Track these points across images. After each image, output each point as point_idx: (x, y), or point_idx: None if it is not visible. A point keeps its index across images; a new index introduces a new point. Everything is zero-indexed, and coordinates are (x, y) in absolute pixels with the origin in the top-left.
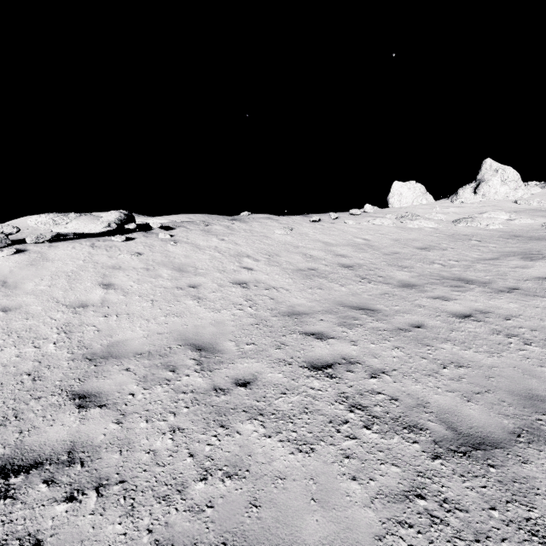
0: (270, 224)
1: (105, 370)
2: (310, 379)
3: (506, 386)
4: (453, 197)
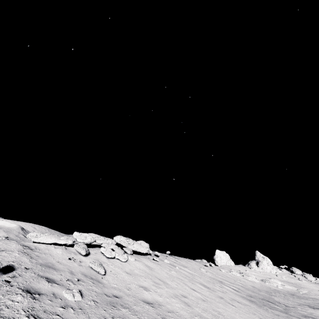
0: (190, 263)
1: None
2: None
3: None
4: (248, 265)
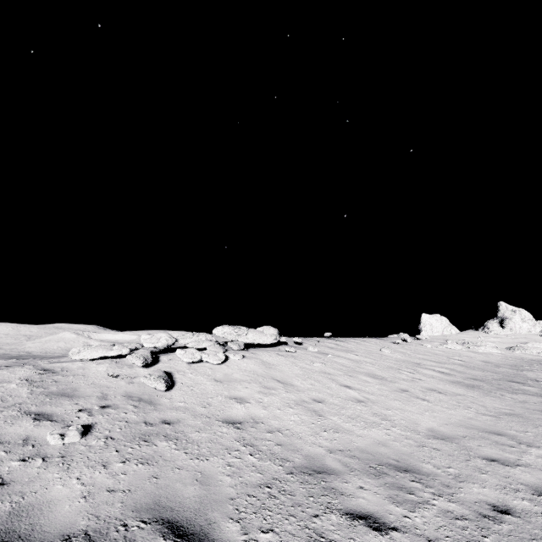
0: (365, 344)
1: (467, 446)
2: None
3: None
4: (484, 329)
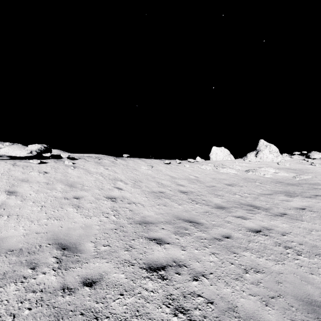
0: (139, 162)
1: None
2: (146, 280)
3: (291, 291)
4: (244, 158)
